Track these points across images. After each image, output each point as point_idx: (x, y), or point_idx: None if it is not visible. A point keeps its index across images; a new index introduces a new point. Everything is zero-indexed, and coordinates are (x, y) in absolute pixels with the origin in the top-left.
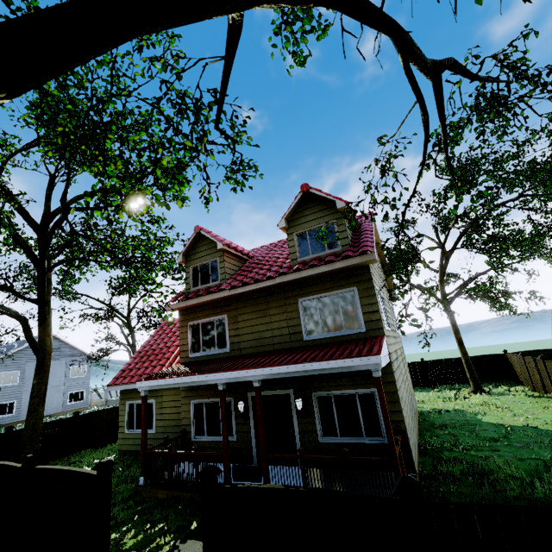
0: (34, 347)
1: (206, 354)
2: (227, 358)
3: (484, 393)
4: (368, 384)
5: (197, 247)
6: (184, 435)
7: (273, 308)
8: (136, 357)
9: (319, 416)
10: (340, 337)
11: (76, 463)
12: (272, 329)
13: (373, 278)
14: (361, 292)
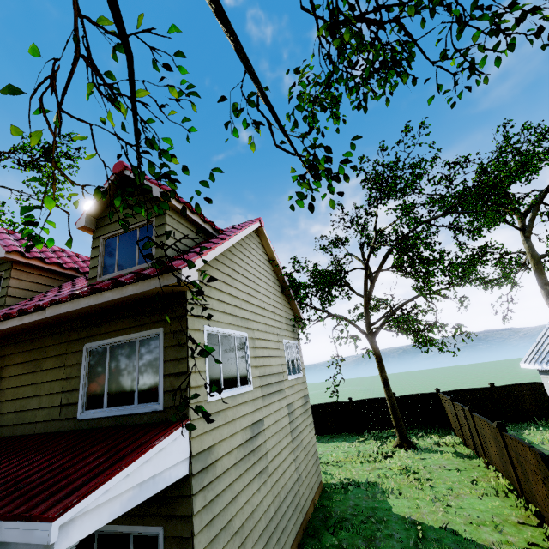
0: None
1: None
2: None
3: (409, 450)
4: (151, 516)
5: None
6: None
7: (50, 358)
8: None
9: None
10: (126, 418)
11: None
12: (41, 396)
13: (193, 312)
14: (169, 338)
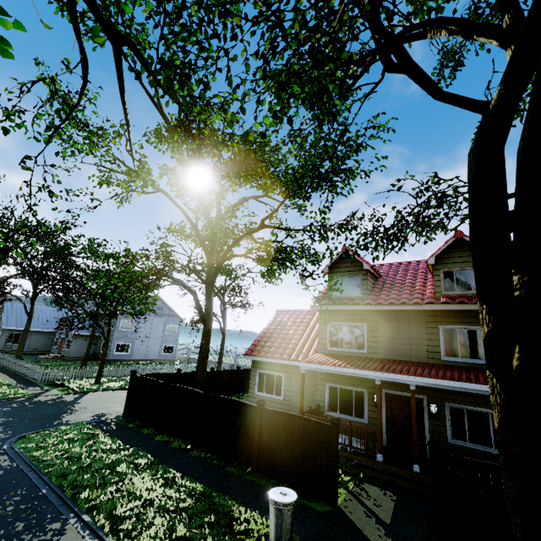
0: (203, 315)
1: (344, 350)
2: (366, 358)
3: None
4: None
5: (341, 262)
6: (318, 408)
7: (413, 327)
8: (263, 336)
9: (450, 422)
10: (478, 365)
11: None
12: (411, 344)
13: None
14: None
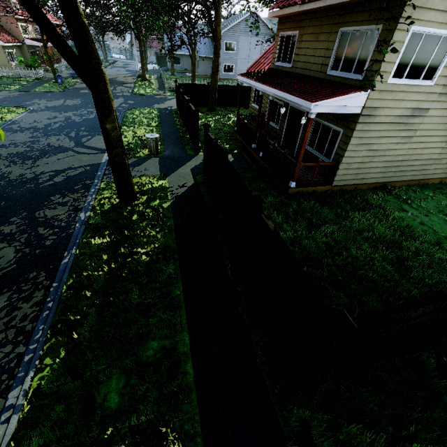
0: (213, 33)
1: (281, 65)
2: (285, 73)
3: None
4: (340, 125)
5: None
6: (262, 116)
7: (323, 33)
8: (266, 53)
9: (311, 133)
10: (345, 79)
11: (233, 112)
12: (315, 56)
13: (407, 15)
14: (382, 34)
